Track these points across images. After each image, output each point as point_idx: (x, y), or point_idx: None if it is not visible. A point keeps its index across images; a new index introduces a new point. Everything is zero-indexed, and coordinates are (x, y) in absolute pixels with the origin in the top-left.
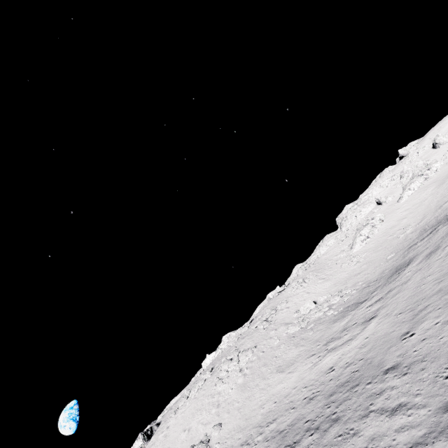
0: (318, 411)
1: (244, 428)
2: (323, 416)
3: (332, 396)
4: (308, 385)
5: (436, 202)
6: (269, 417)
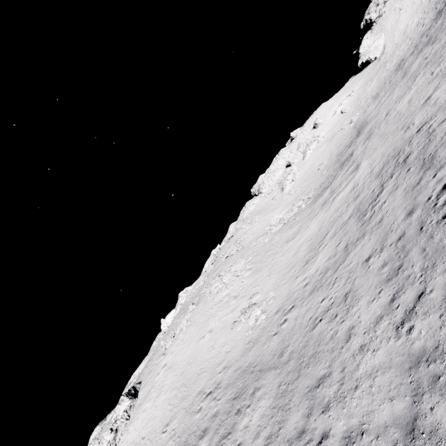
0: (379, 181)
1: (292, 267)
2: (388, 174)
3: (381, 173)
4: (339, 207)
5: (335, 146)
6: (317, 242)
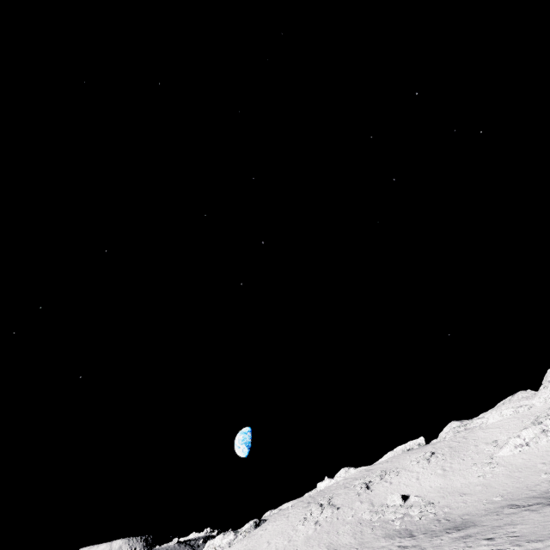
0: None
1: None
2: None
3: None
4: None
5: None
6: None
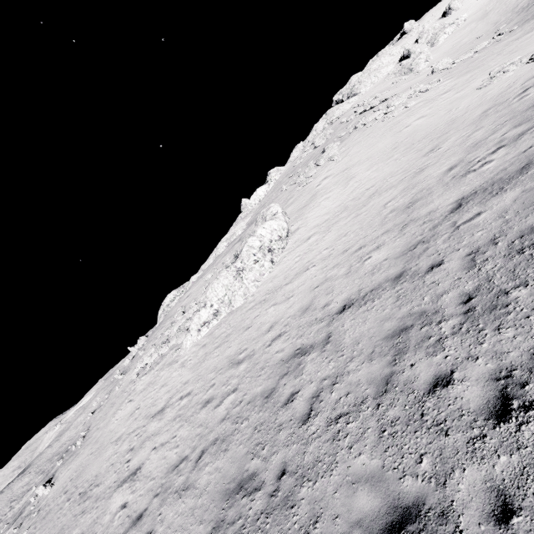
0: None
1: None
2: None
3: None
4: None
5: (499, 16)
6: None
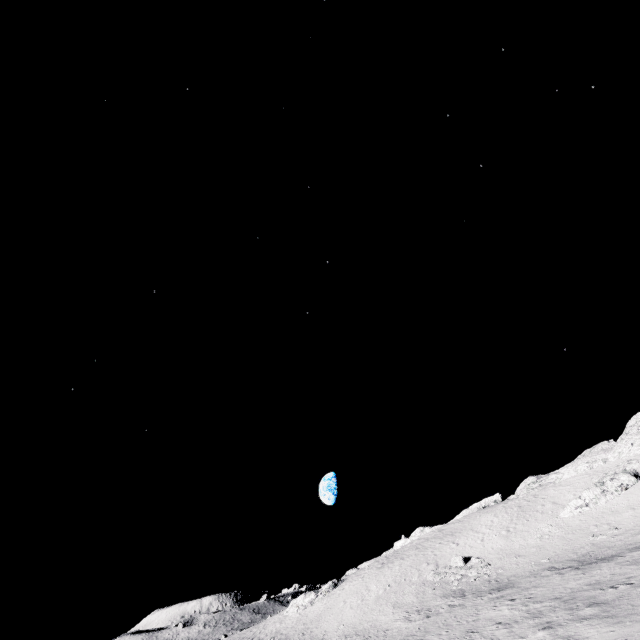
0: None
1: (355, 627)
2: None
3: None
4: (378, 630)
5: None
6: (361, 632)
